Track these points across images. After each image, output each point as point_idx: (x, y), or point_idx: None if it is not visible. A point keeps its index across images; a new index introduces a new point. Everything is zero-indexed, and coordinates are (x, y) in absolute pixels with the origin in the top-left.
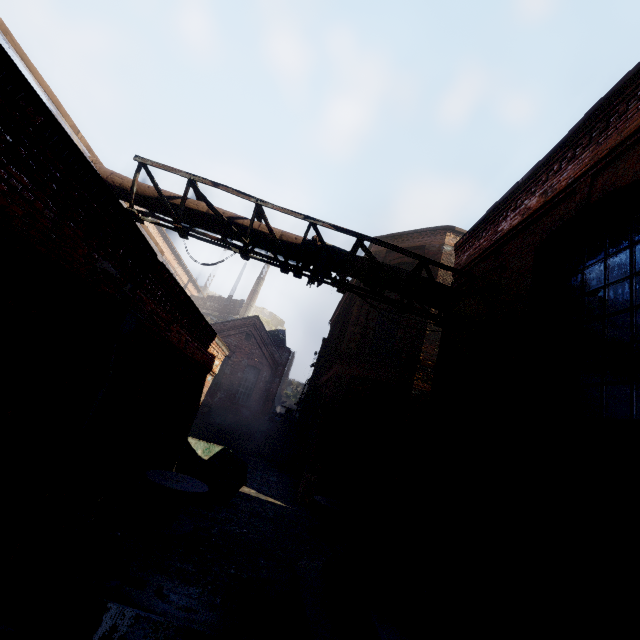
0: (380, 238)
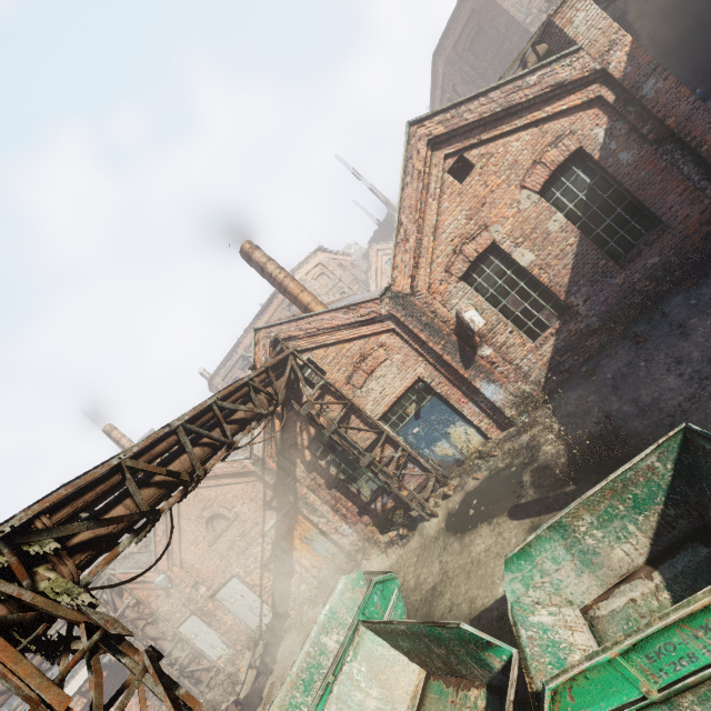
0: (437, 51)
